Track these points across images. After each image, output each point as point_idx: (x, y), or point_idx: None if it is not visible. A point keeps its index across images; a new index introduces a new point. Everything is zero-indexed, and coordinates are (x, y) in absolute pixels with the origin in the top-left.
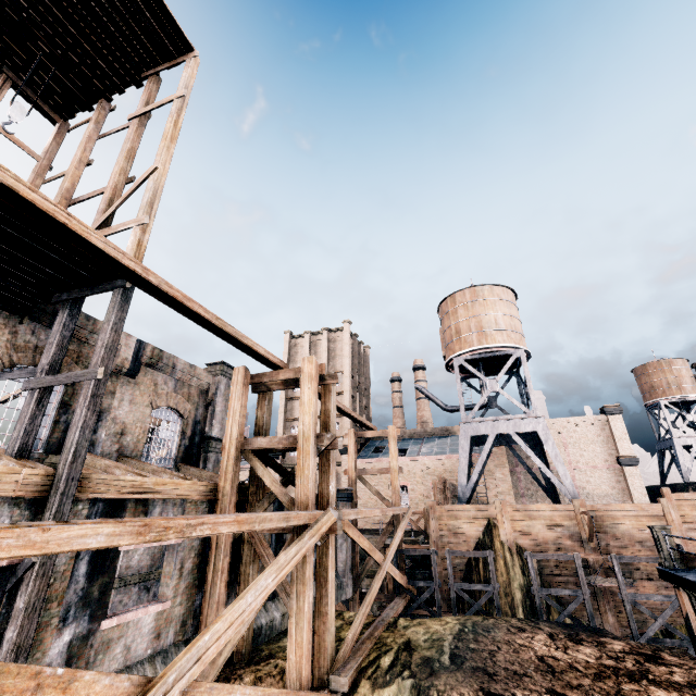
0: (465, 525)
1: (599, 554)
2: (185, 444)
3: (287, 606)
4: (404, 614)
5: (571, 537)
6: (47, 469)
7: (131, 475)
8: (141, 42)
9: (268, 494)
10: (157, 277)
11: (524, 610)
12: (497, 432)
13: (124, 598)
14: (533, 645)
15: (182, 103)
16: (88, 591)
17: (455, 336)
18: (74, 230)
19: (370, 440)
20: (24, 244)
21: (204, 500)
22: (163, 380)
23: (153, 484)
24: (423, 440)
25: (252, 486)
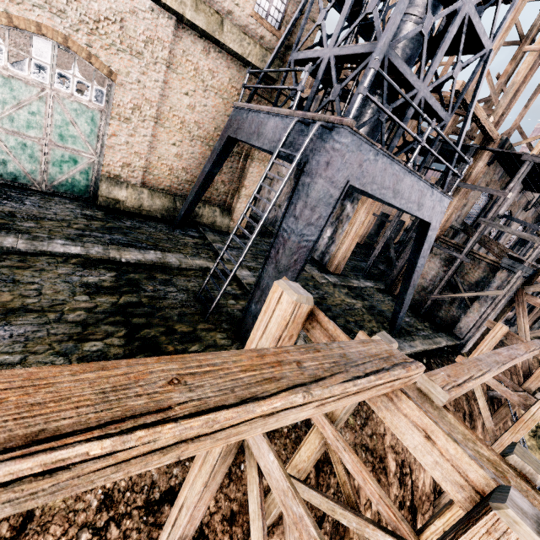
0: None
1: None
2: (516, 241)
3: None
4: None
5: None
6: None
7: None
8: None
9: None
10: None
11: None
12: None
13: None
14: None
15: None
16: None
17: None
18: None
19: None
20: None
21: None
22: (531, 211)
23: None
24: None
25: None
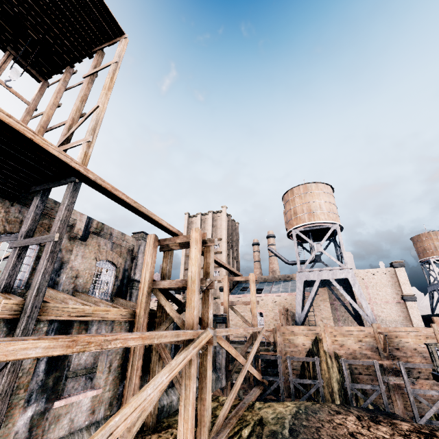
0: (300, 340)
1: (391, 361)
2: (117, 284)
3: (180, 393)
4: (259, 399)
5: (371, 349)
6: (20, 300)
7: (78, 304)
8: (92, 30)
9: (168, 317)
10: (94, 175)
11: (340, 398)
12: (321, 278)
13: (75, 385)
14: (346, 424)
15: (116, 67)
16: (45, 381)
17: (293, 216)
18: (37, 142)
19: (239, 283)
20: (10, 153)
21: (127, 321)
22: (104, 242)
23: (92, 310)
24: (273, 283)
25: (159, 312)
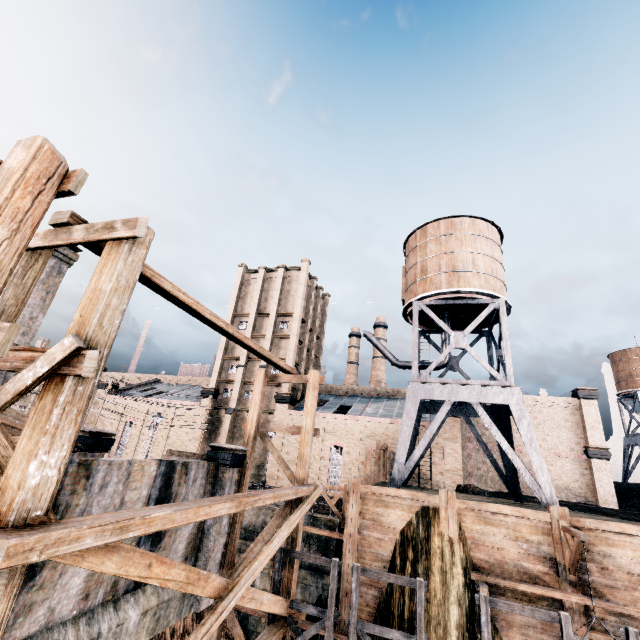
0: (395, 517)
1: (586, 598)
2: None
3: None
4: None
5: (541, 560)
6: None
7: None
8: None
9: None
10: None
11: None
12: (456, 399)
13: None
14: None
15: None
16: None
17: (419, 276)
18: None
19: None
20: None
21: None
22: None
23: None
24: (370, 400)
25: None
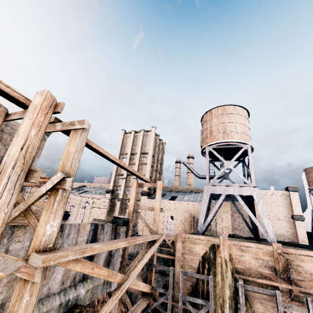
0: (199, 249)
1: (289, 285)
2: None
3: None
4: (144, 311)
5: (268, 268)
6: None
7: None
8: None
9: None
10: None
11: None
12: (227, 193)
13: None
14: None
15: None
16: None
17: (209, 134)
18: None
19: None
20: None
21: None
22: None
23: None
24: (186, 193)
25: None
